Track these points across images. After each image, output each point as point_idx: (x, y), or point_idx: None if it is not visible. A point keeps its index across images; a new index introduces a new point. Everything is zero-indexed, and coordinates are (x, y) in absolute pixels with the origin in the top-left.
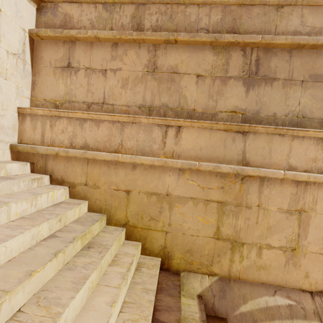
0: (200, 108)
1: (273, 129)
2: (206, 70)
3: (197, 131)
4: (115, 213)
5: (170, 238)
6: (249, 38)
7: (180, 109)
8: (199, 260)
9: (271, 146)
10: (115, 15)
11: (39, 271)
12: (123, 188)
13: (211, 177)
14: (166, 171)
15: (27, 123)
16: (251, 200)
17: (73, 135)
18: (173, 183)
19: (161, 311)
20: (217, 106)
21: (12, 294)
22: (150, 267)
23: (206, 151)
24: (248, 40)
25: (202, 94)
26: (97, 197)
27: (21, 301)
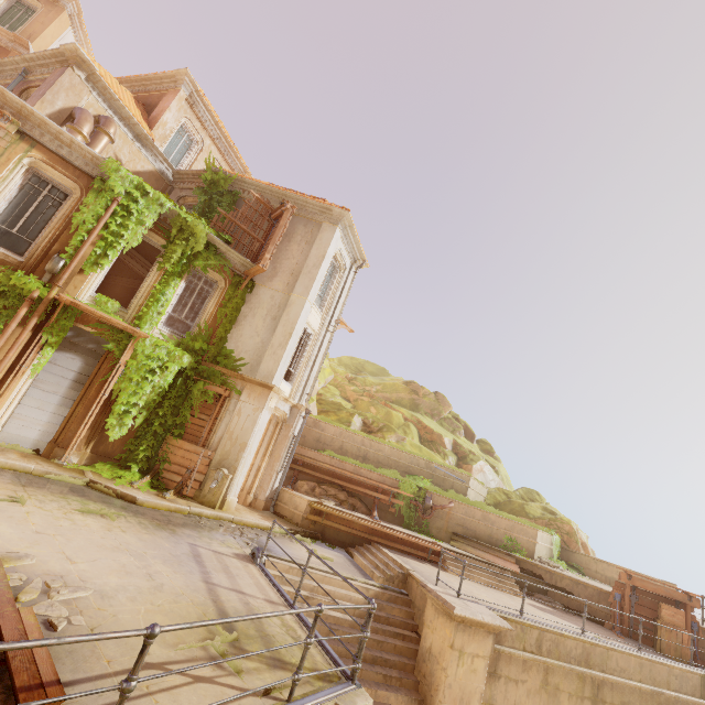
0: None
1: None
2: (573, 690)
3: None
4: None
5: None
6: (597, 676)
7: None
8: None
9: None
10: (527, 635)
11: None
12: None
13: None
14: None
15: None
16: None
17: None
18: None
19: None
20: None
21: None
22: None
23: None
24: (596, 677)
25: None
26: None
27: None
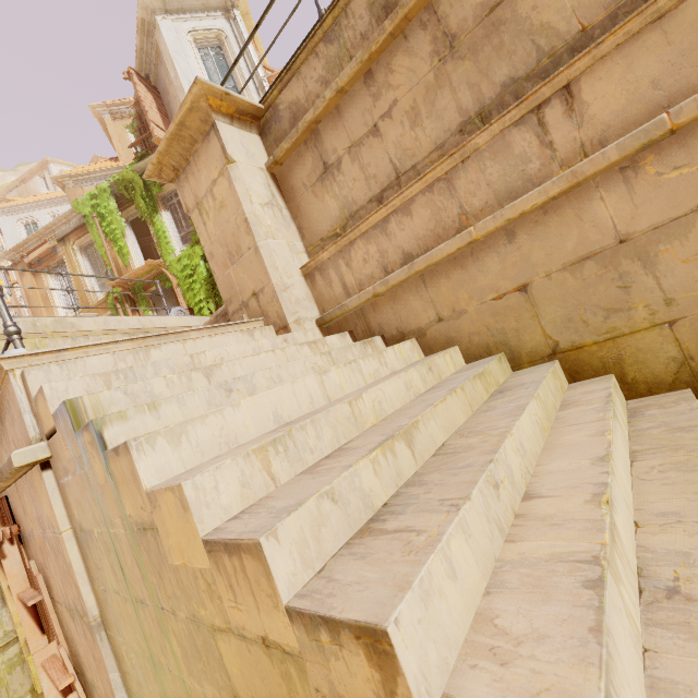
0: (598, 13)
1: None
2: None
3: (618, 58)
4: (518, 341)
5: (689, 332)
6: None
7: (549, 59)
8: None
9: None
10: (345, 35)
11: (441, 403)
12: (509, 287)
13: None
14: (587, 196)
15: (319, 283)
16: None
17: (381, 254)
18: (622, 209)
19: None
20: None
21: (424, 418)
22: (666, 406)
23: (674, 78)
24: None
25: None
26: (469, 331)
27: (439, 435)
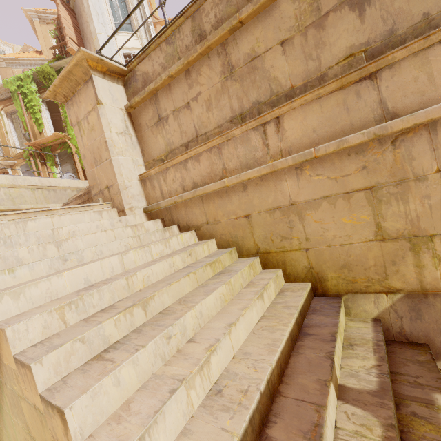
0: (299, 81)
1: (421, 41)
2: (290, 29)
3: (301, 111)
4: (243, 243)
5: (313, 256)
6: None
7: (275, 97)
8: (363, 275)
9: (430, 69)
10: (177, 43)
11: (175, 283)
12: (242, 214)
13: (342, 160)
14: (280, 177)
15: (148, 186)
16: (421, 167)
17: (182, 179)
18: (294, 188)
19: (311, 327)
20: (322, 63)
21: (160, 293)
22: (295, 291)
23: (322, 130)
24: None
25: (295, 62)
26: (221, 232)
27: (168, 301)
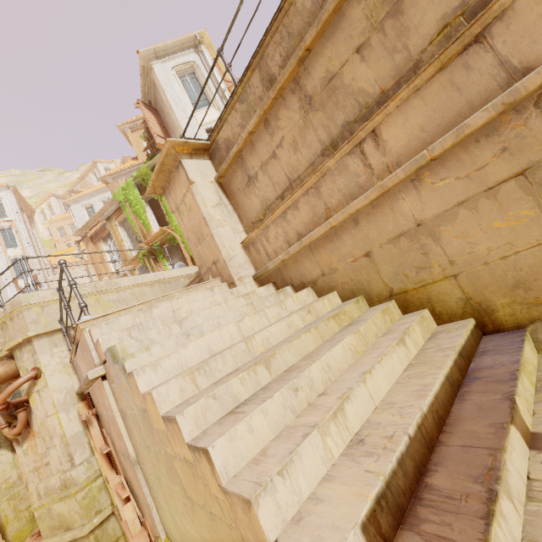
0: (389, 81)
1: None
2: (363, 32)
3: (399, 114)
4: (370, 288)
5: (466, 282)
6: None
7: (366, 110)
8: None
9: None
10: (250, 98)
11: (296, 339)
12: (360, 254)
13: (470, 151)
14: (395, 197)
15: (252, 252)
16: None
17: (285, 234)
18: (416, 205)
19: (480, 370)
20: (411, 51)
21: (280, 351)
22: (451, 331)
23: (432, 125)
24: None
25: (378, 63)
26: (341, 282)
27: (291, 359)
